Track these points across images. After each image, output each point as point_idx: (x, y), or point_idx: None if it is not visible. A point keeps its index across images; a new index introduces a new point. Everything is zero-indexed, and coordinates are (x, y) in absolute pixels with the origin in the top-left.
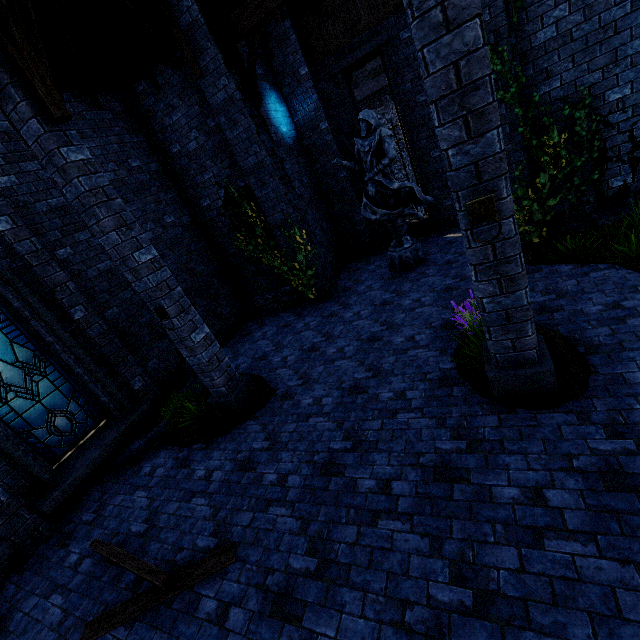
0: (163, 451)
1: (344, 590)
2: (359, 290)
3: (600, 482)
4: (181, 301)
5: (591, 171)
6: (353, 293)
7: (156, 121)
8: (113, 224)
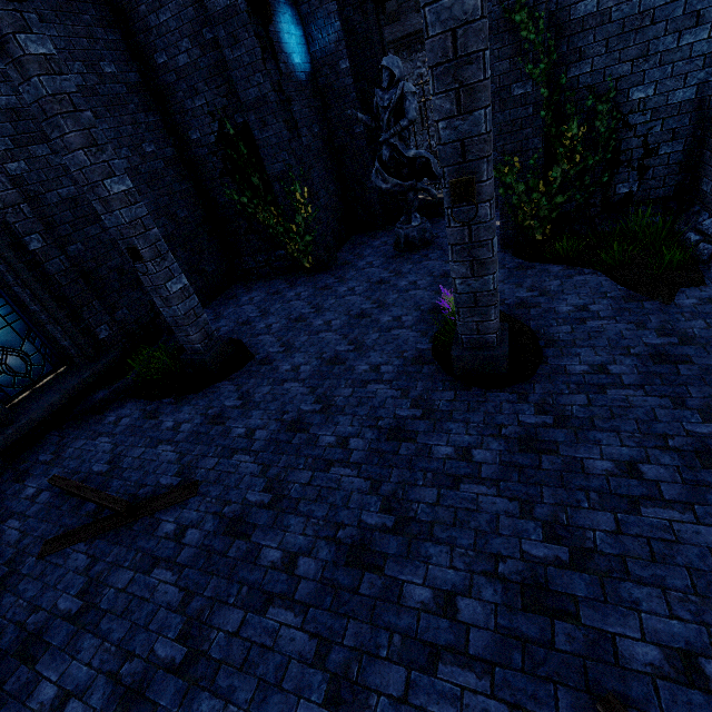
0: (130, 403)
1: (291, 516)
2: (359, 265)
3: (517, 446)
4: (158, 244)
5: (602, 172)
6: (352, 268)
7: (138, 17)
8: (81, 141)
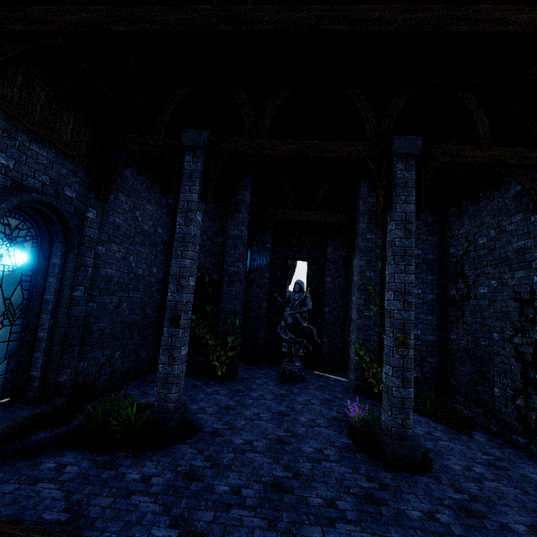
0: (71, 452)
1: None
2: (257, 382)
3: (461, 512)
4: (189, 320)
5: None
6: (253, 382)
7: None
8: (192, 256)
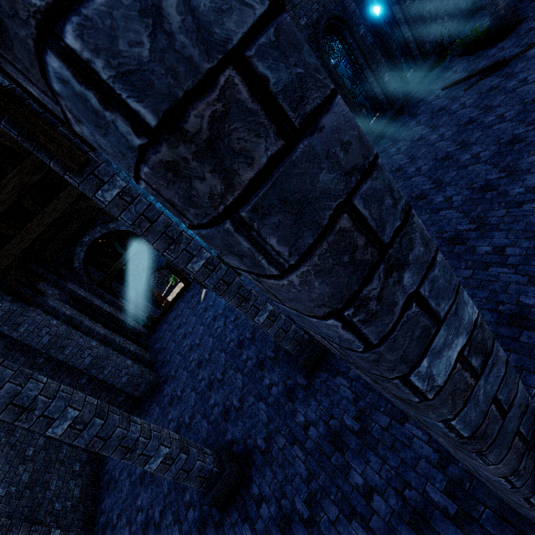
0: (454, 67)
1: None
2: None
3: None
4: None
5: None
6: None
7: None
8: None
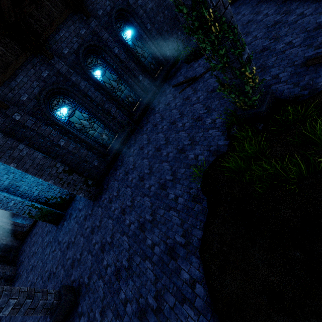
0: (181, 69)
1: None
2: None
3: None
4: None
5: None
6: None
7: None
8: None
